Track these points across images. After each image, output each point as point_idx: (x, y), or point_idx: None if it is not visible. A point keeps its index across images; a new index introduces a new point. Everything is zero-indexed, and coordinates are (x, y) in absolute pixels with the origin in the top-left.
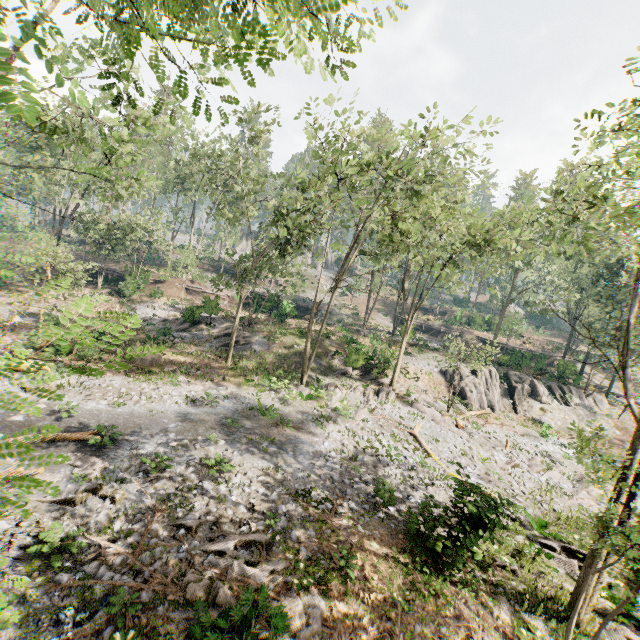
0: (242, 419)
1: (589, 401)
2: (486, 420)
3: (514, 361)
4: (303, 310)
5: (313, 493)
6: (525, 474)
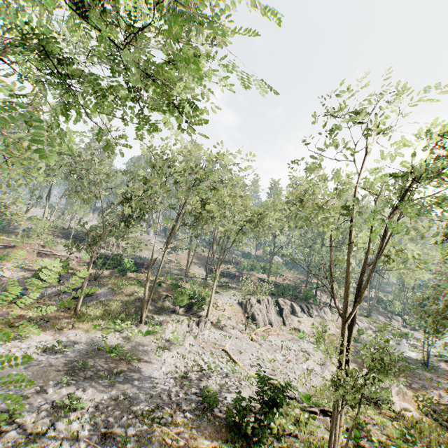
0: (91, 359)
1: (322, 312)
2: (269, 333)
3: (280, 291)
4: (140, 265)
5: (156, 411)
6: (295, 366)
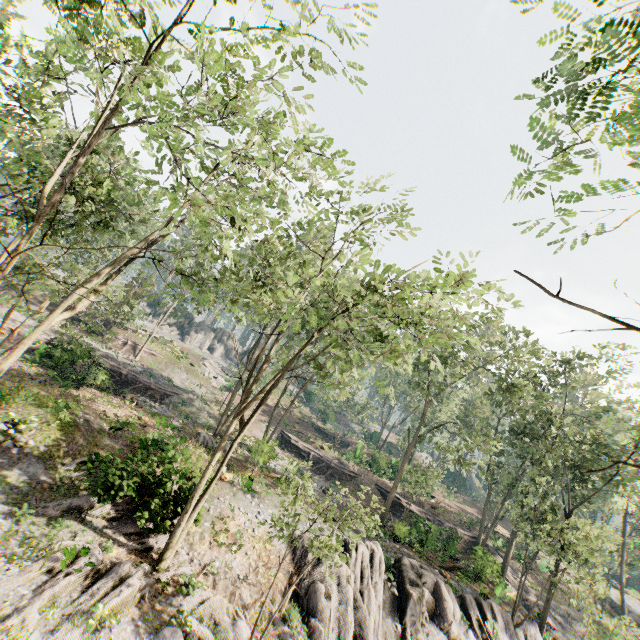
0: None
1: (520, 637)
2: None
3: (416, 536)
4: (141, 387)
5: None
6: None
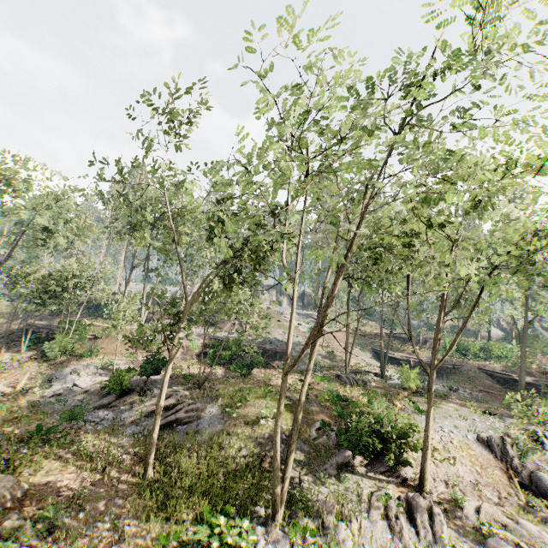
0: None
1: None
2: None
3: None
4: (271, 354)
5: None
6: None
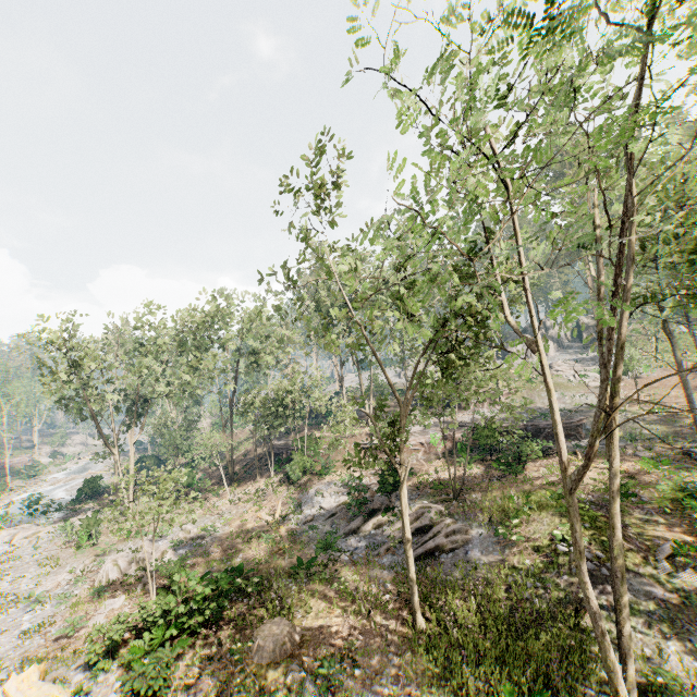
0: None
1: None
2: None
3: None
4: (549, 433)
5: None
6: None
